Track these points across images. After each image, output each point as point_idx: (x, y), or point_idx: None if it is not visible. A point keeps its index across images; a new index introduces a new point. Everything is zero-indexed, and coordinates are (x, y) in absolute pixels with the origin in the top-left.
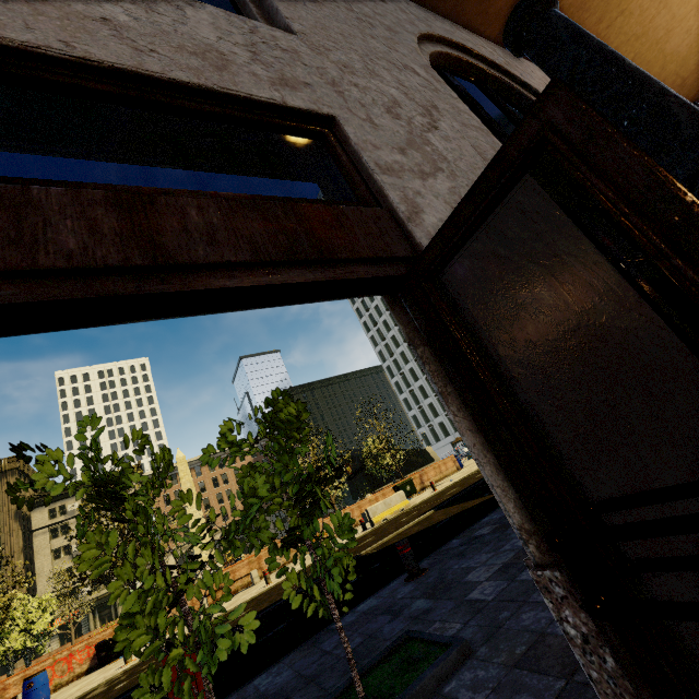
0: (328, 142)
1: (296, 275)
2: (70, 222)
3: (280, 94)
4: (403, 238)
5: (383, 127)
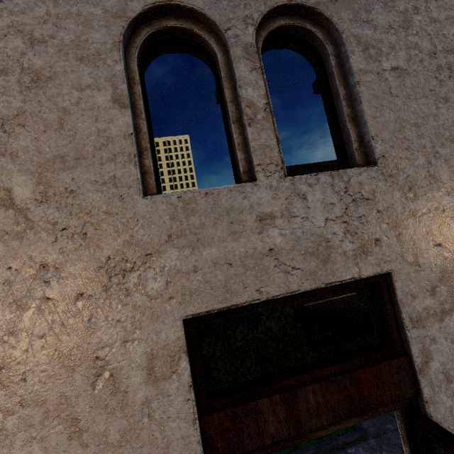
0: (380, 288)
1: (350, 421)
2: (271, 417)
3: (358, 268)
4: (412, 381)
5: (425, 265)
